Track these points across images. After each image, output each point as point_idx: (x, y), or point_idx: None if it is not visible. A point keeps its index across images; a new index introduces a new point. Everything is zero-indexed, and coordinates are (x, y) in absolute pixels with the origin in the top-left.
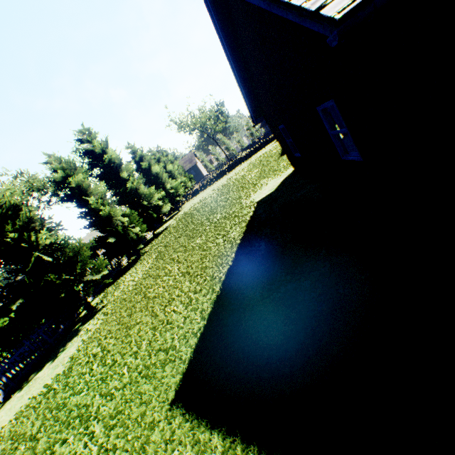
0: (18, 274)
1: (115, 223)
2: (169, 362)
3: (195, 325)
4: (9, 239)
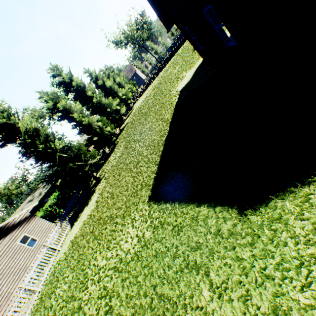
0: (53, 167)
1: (94, 128)
2: (143, 188)
3: (153, 169)
4: (41, 149)
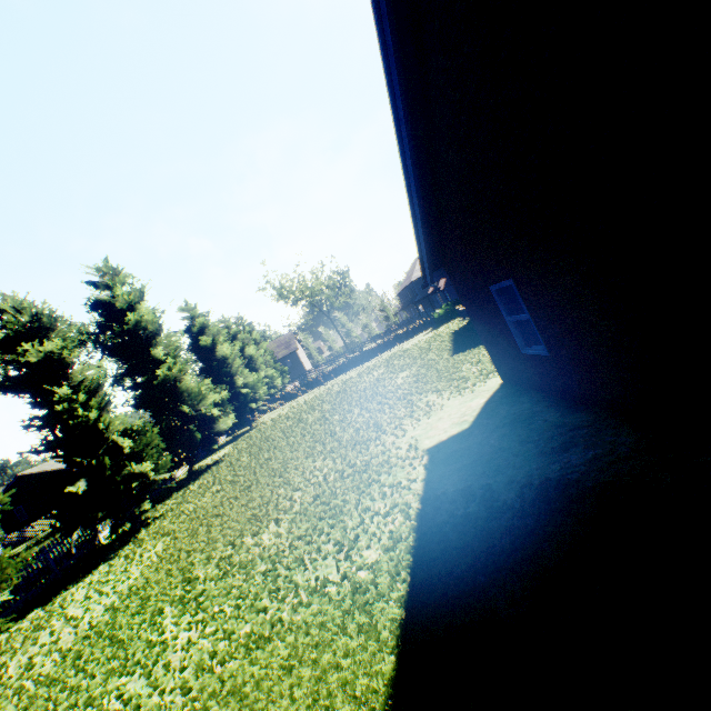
0: None
1: (102, 447)
2: None
3: None
4: None
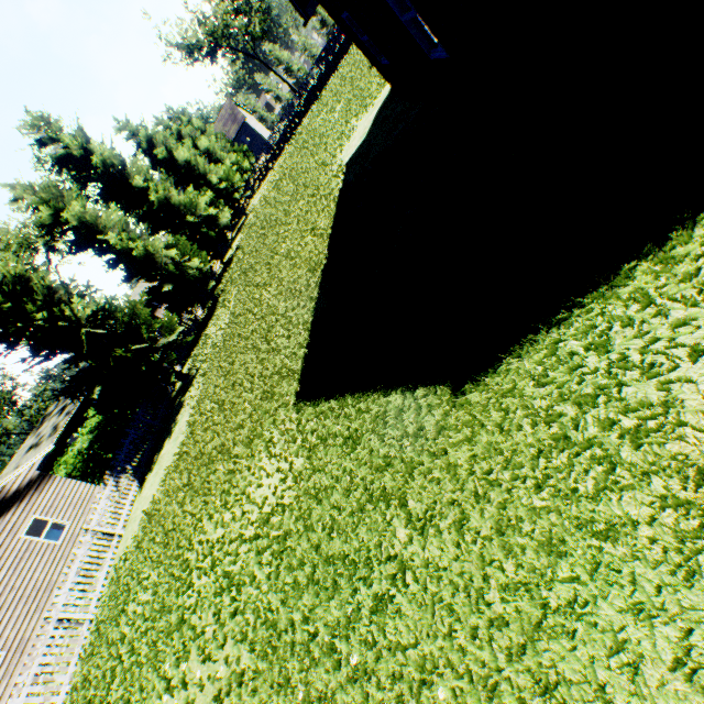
0: (77, 361)
1: (161, 263)
2: (284, 379)
3: (301, 339)
4: (41, 321)
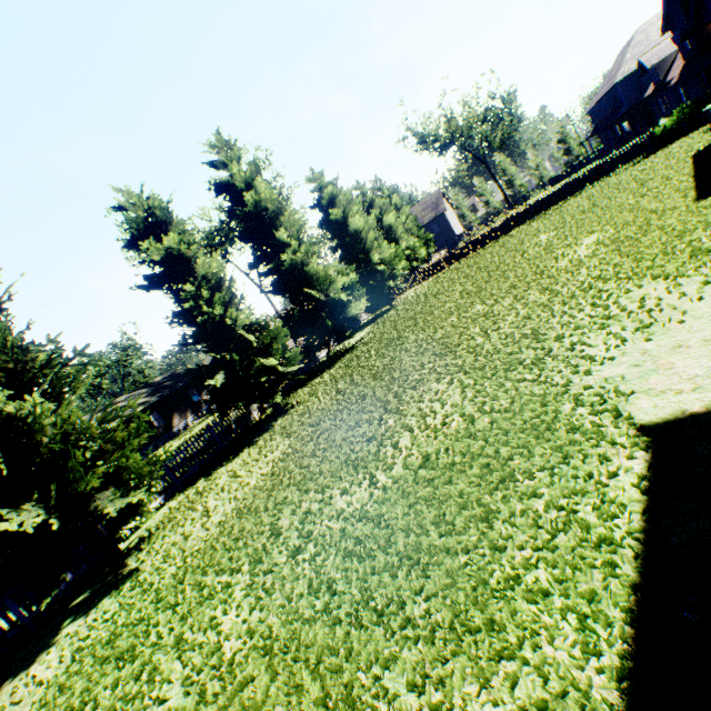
0: None
1: (234, 341)
2: None
3: None
4: None
